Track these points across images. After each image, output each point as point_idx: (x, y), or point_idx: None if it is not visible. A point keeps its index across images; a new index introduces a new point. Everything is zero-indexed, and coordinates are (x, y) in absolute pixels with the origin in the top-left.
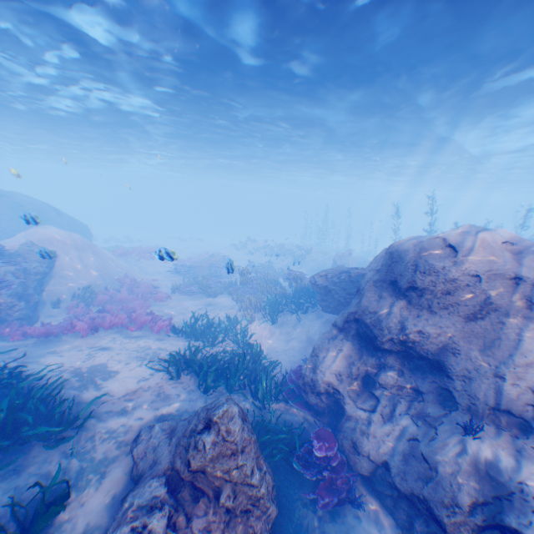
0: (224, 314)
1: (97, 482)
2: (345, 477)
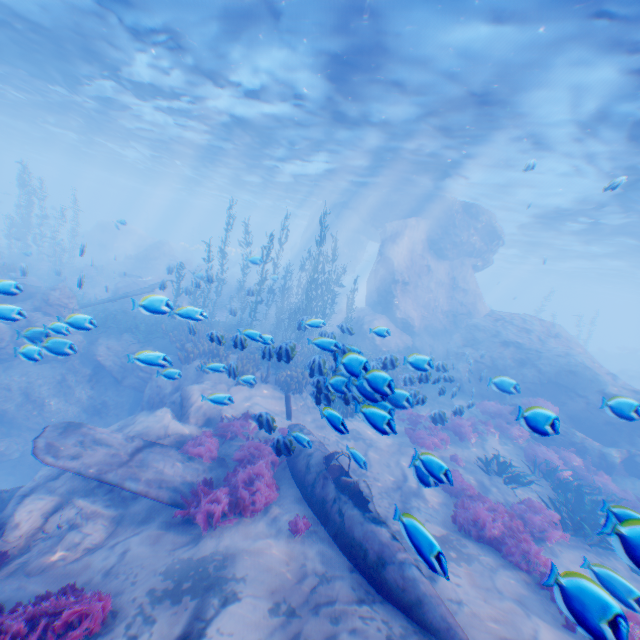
0: None
1: None
2: None
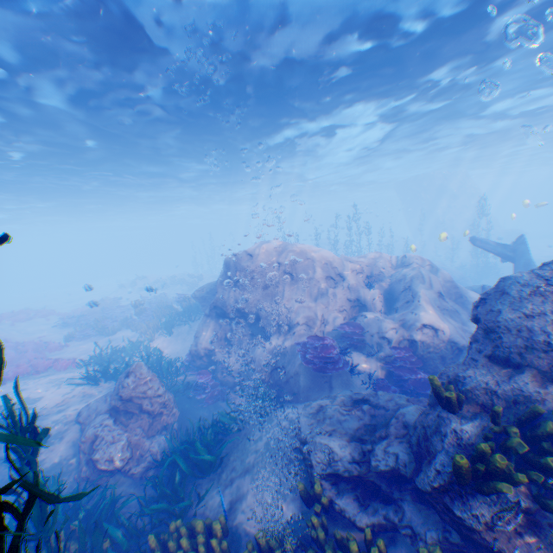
0: (128, 342)
1: (59, 440)
2: (221, 390)
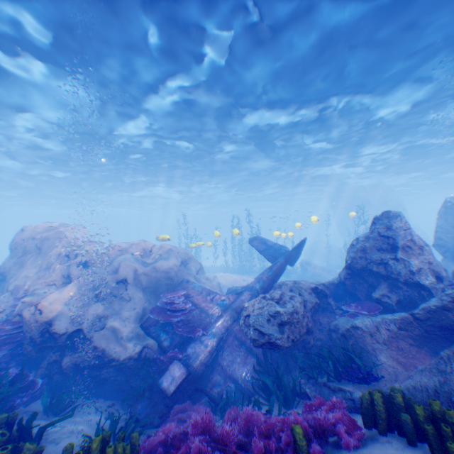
0: None
1: None
2: None
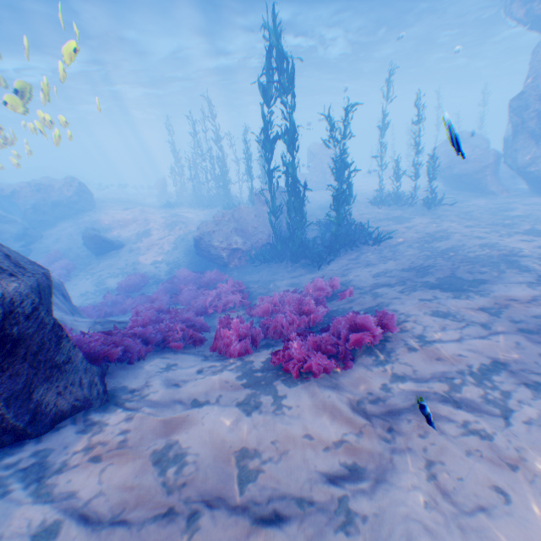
0: None
1: None
2: None
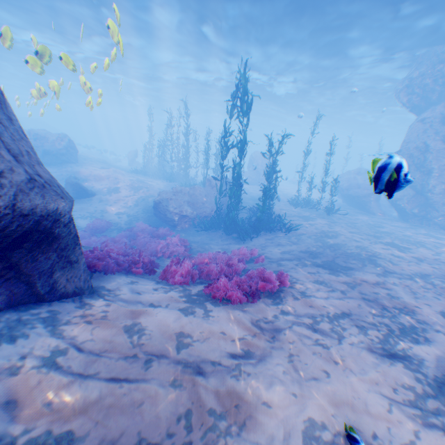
0: None
1: None
2: None
